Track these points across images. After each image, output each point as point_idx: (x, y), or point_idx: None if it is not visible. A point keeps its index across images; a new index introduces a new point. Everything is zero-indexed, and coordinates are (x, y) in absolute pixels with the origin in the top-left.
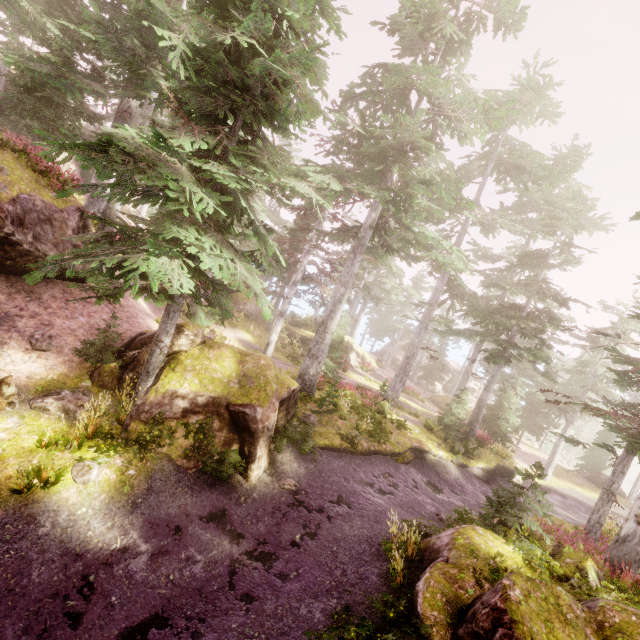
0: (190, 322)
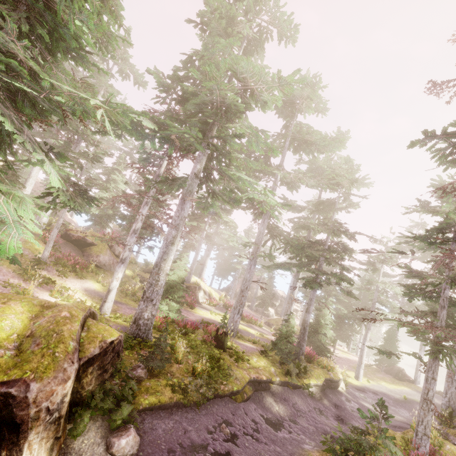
0: None
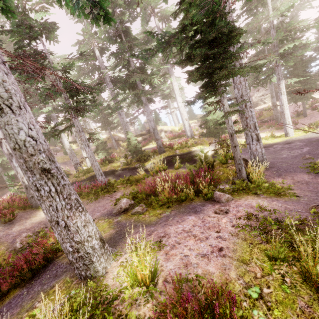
0: None
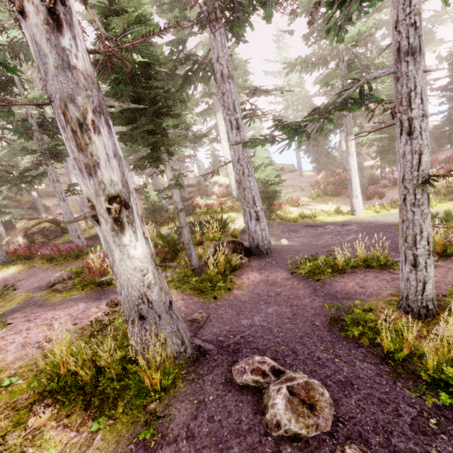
0: (13, 220)
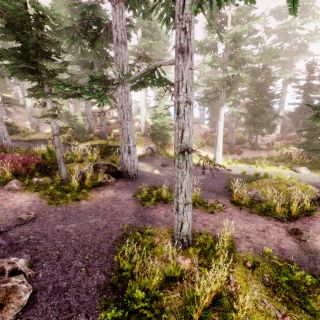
0: None
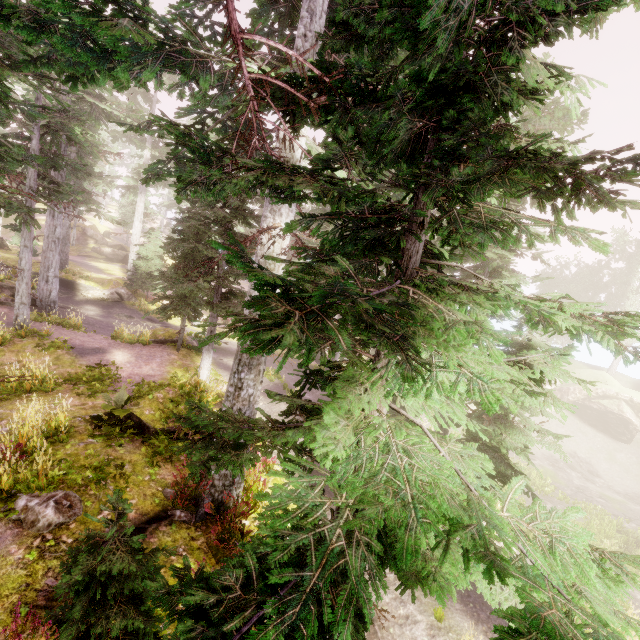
0: None
